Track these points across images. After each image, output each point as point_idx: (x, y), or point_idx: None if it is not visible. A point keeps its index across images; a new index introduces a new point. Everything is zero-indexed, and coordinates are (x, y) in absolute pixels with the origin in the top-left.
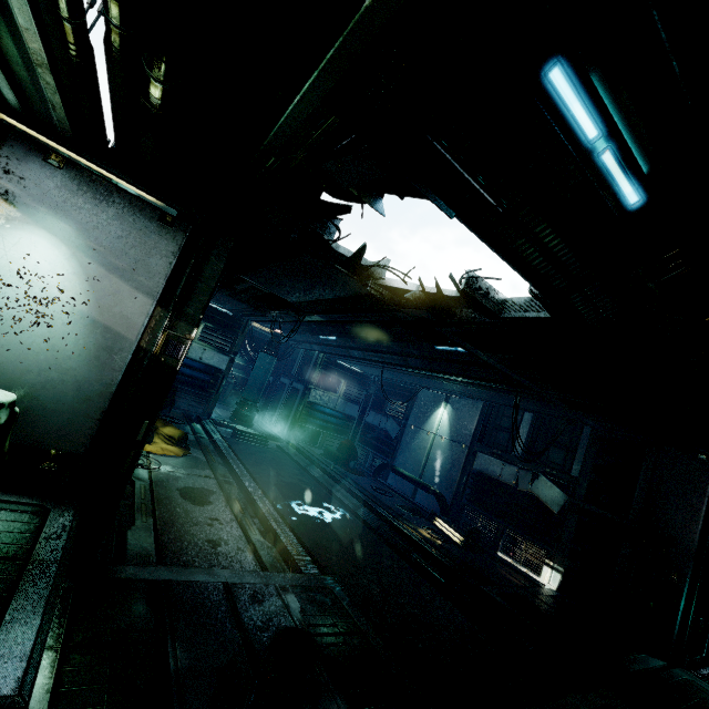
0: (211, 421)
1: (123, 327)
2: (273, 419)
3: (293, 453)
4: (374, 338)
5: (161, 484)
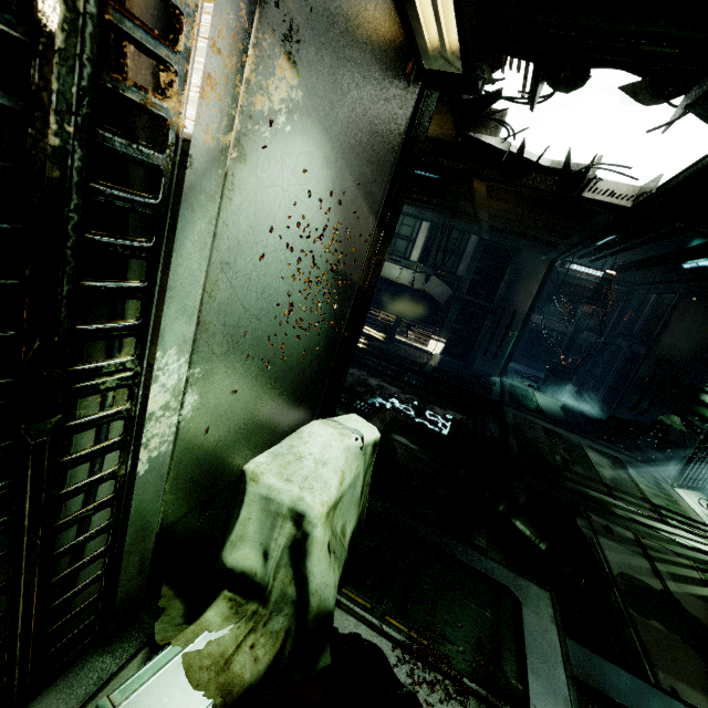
0: None
1: (353, 269)
2: None
3: None
4: None
5: None
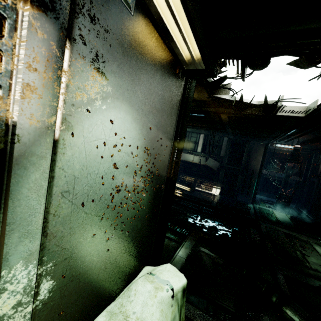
0: None
1: (162, 169)
2: None
3: None
4: None
5: None
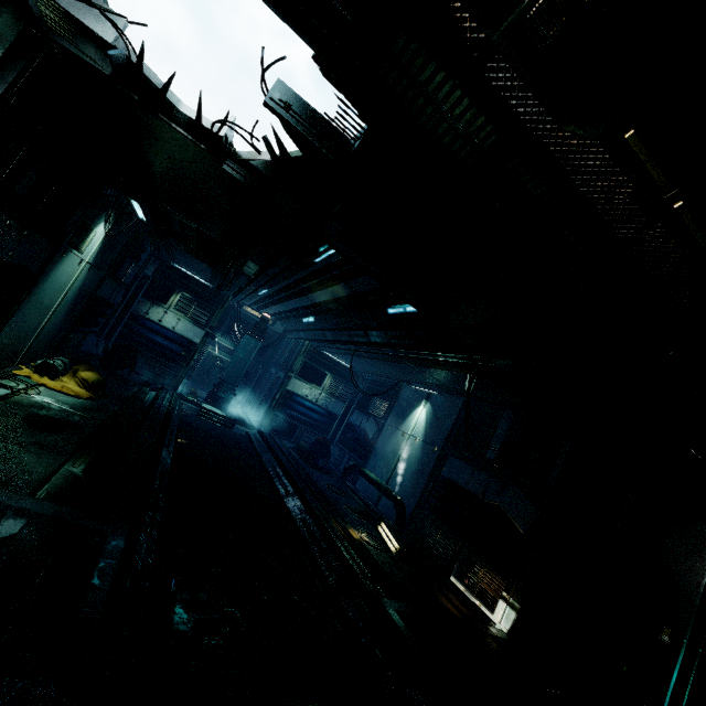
0: (173, 393)
1: None
2: (254, 408)
3: (256, 440)
4: (336, 309)
5: (12, 405)
